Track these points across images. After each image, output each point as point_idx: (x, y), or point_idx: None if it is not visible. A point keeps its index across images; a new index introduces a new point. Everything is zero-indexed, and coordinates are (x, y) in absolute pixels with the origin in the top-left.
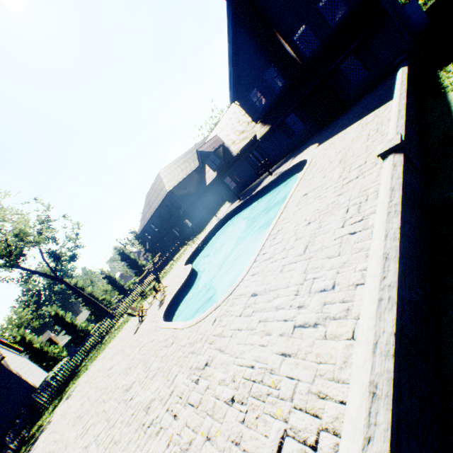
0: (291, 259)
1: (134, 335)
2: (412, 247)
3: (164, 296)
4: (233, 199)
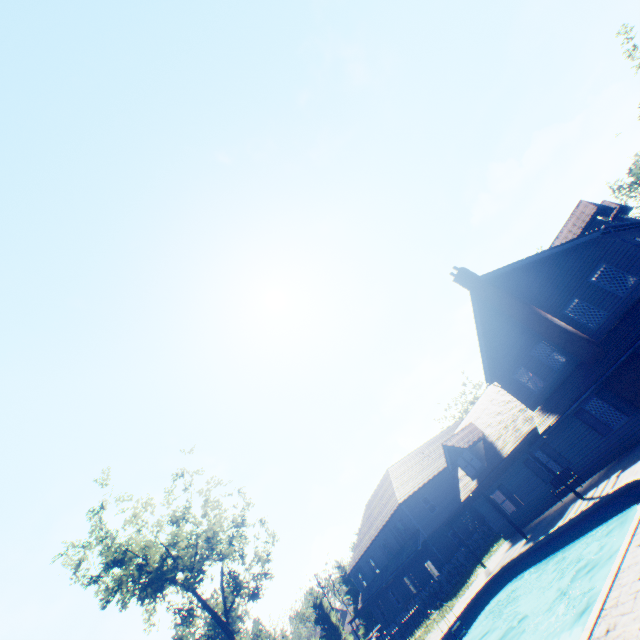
0: None
1: None
2: None
3: None
4: (513, 535)
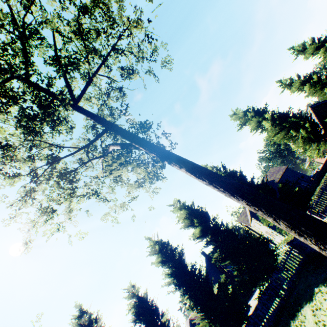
0: None
1: None
2: None
3: None
4: None
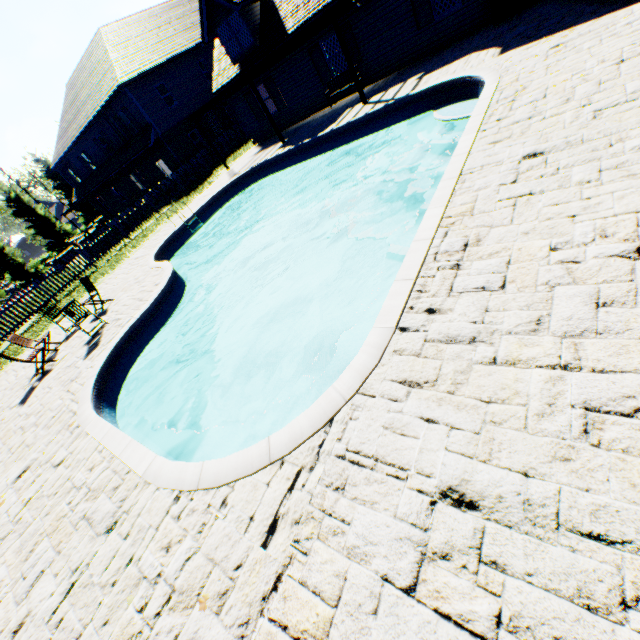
0: (627, 391)
1: (19, 407)
2: None
3: (102, 325)
4: (265, 141)
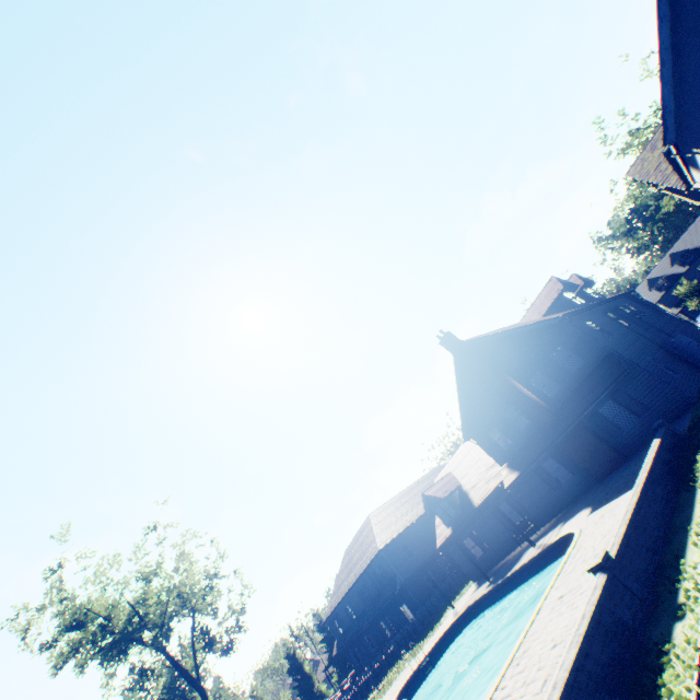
0: (527, 697)
1: None
2: (593, 683)
3: None
4: (480, 578)
